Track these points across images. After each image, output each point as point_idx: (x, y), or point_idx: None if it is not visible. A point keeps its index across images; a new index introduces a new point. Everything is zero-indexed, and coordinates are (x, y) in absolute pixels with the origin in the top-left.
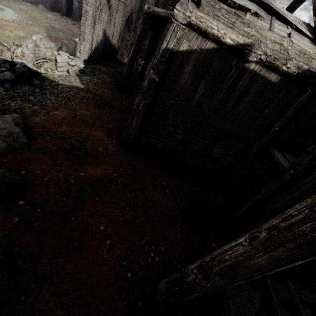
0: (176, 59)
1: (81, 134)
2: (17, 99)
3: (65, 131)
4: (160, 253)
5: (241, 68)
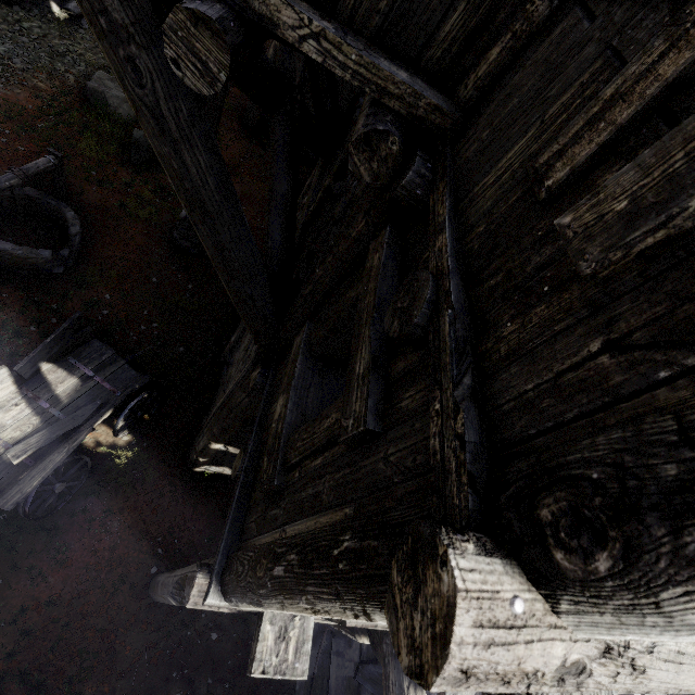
0: None
1: None
2: None
3: None
4: None
5: None
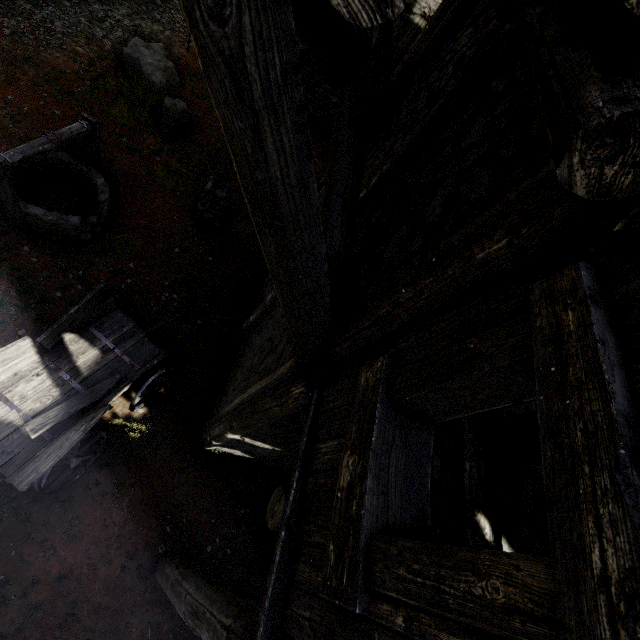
0: None
1: None
2: (144, 17)
3: None
4: None
5: (406, 20)
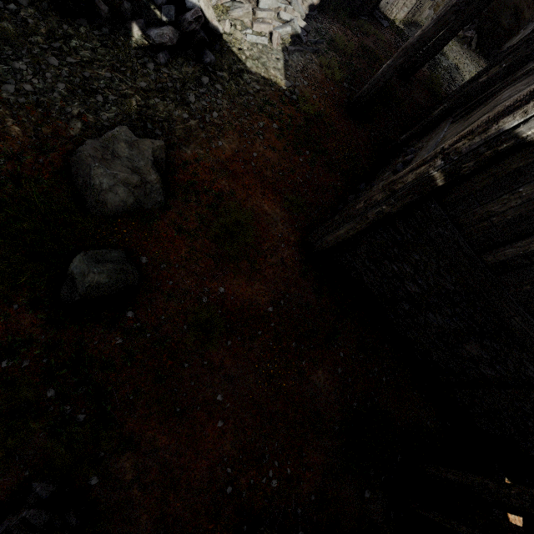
0: (517, 156)
1: (246, 203)
2: (169, 95)
3: (223, 191)
4: (283, 476)
5: None
